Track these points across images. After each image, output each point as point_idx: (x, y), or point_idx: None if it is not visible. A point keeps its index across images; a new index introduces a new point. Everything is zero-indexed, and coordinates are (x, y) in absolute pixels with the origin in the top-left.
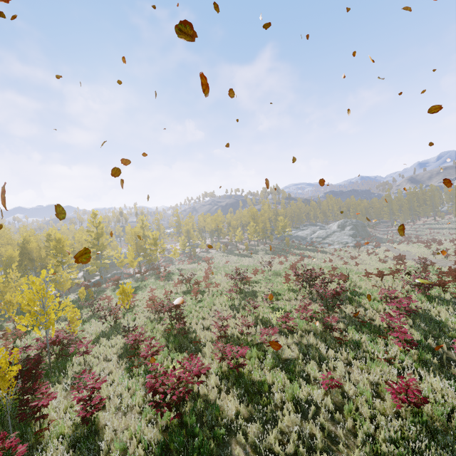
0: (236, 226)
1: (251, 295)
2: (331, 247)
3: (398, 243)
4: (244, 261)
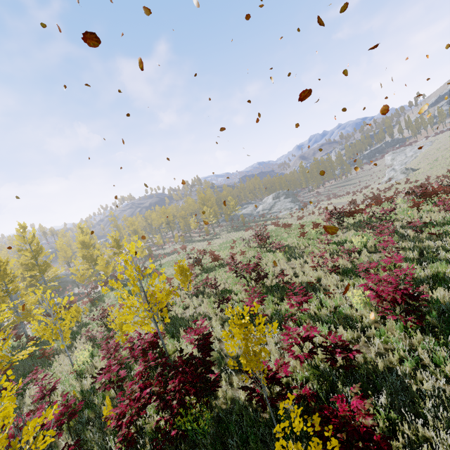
0: (185, 216)
1: (288, 248)
2: (281, 214)
3: (329, 199)
4: (218, 241)
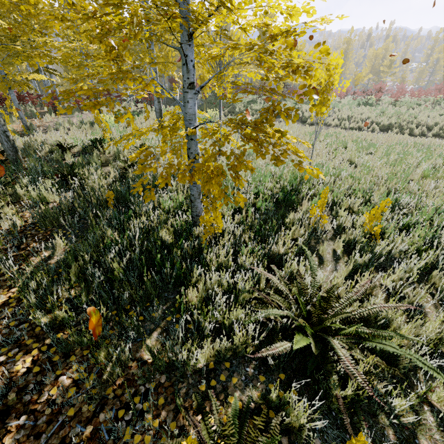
0: None
1: None
2: None
3: None
4: None
